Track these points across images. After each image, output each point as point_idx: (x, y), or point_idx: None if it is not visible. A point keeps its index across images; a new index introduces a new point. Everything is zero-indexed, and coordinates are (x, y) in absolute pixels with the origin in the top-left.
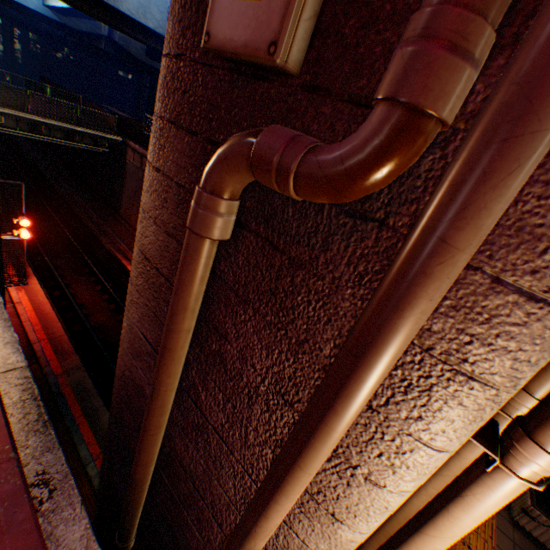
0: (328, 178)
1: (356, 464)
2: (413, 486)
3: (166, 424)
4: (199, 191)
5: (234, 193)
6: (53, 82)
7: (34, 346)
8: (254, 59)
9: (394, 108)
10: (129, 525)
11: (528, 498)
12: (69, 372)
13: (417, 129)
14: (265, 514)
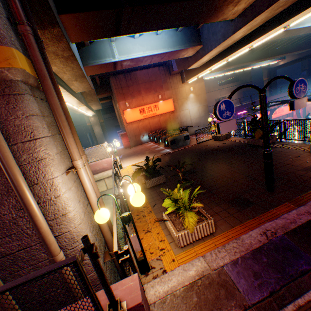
0: None
1: (51, 198)
2: (66, 189)
3: None
4: None
5: None
6: None
7: None
8: None
9: None
10: None
11: (144, 181)
12: None
13: None
14: (40, 227)
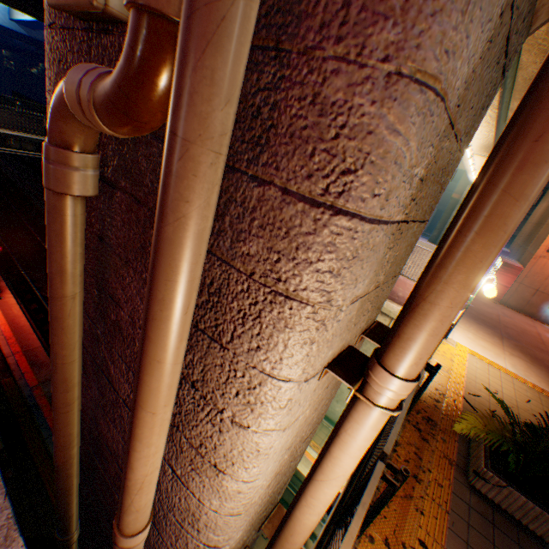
0: (112, 100)
1: (222, 408)
2: (277, 424)
3: (78, 403)
4: (45, 144)
5: (81, 145)
6: (25, 96)
7: (8, 360)
8: (80, 6)
9: (134, 13)
10: (64, 516)
11: (482, 461)
12: (45, 383)
13: (158, 32)
14: (130, 465)
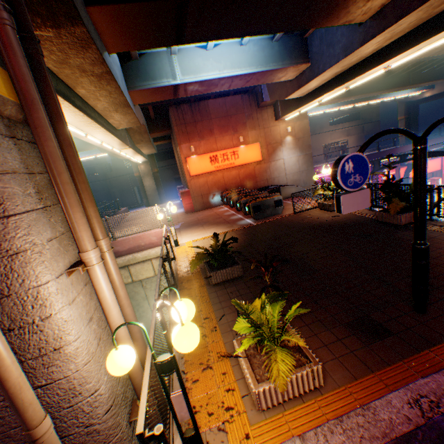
0: None
1: (34, 320)
2: (64, 303)
3: None
4: None
5: None
6: None
7: None
8: None
9: None
10: None
11: (208, 272)
12: None
13: None
14: (4, 380)
